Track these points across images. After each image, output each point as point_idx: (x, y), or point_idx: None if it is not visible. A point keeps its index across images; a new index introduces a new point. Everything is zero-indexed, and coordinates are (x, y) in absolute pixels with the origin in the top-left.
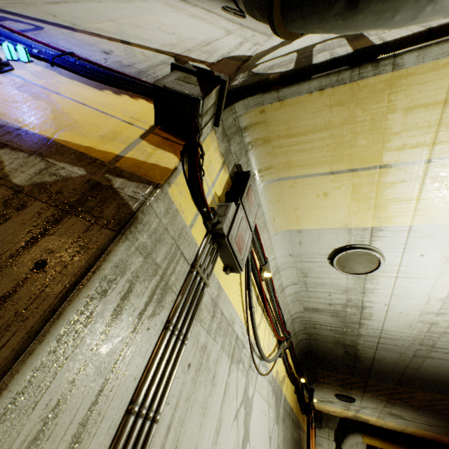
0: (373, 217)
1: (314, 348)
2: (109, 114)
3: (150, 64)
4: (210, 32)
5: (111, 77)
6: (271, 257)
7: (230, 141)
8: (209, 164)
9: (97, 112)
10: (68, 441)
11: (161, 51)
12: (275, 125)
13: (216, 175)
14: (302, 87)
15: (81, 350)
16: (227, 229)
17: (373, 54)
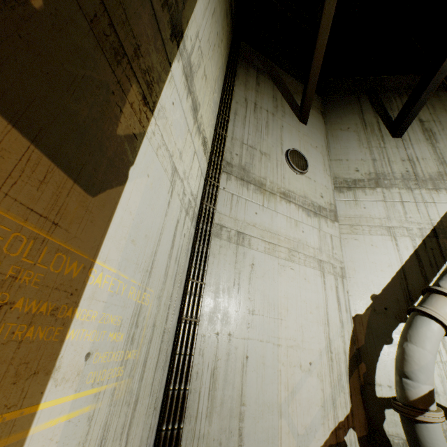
0: None
1: None
2: None
3: None
4: (317, 299)
5: None
6: None
7: None
8: None
9: None
10: None
11: (328, 443)
12: None
13: None
14: None
15: None
16: None
17: None
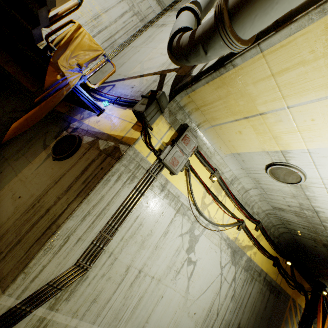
0: (277, 144)
1: (300, 242)
2: (125, 120)
3: (147, 85)
4: None
5: (129, 103)
6: (226, 169)
7: (176, 114)
8: (158, 131)
9: (122, 120)
10: (106, 203)
11: (155, 73)
12: (197, 101)
13: (164, 134)
14: (199, 84)
15: (108, 186)
16: (164, 157)
17: (224, 61)
